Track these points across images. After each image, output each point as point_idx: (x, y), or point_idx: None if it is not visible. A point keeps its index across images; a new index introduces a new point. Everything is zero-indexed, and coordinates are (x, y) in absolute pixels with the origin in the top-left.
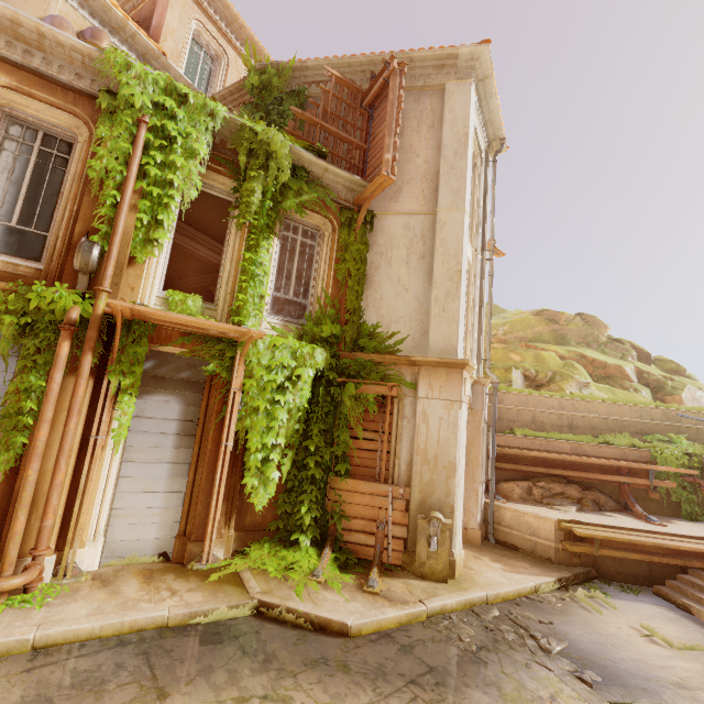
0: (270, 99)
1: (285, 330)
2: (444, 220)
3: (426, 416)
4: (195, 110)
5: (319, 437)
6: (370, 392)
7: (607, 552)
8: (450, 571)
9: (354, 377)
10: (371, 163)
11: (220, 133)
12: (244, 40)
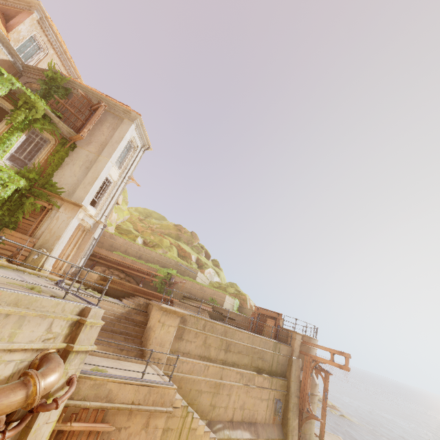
0: (54, 84)
1: (11, 168)
2: (101, 160)
3: (58, 218)
4: (5, 79)
5: (7, 211)
6: (40, 203)
7: (110, 285)
8: (40, 269)
9: (36, 196)
10: (83, 129)
11: (15, 90)
12: (61, 50)
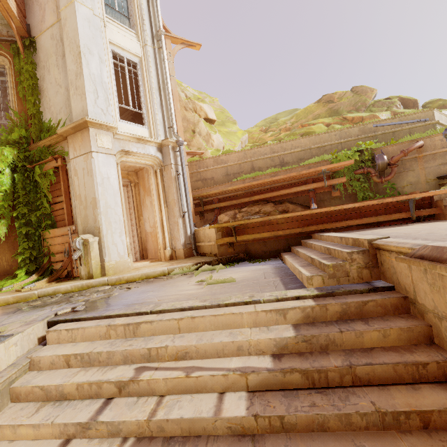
0: None
1: None
2: (65, 17)
3: (76, 171)
4: None
5: (24, 207)
6: (48, 168)
7: (243, 237)
8: (103, 271)
9: (39, 161)
10: None
11: None
12: None
